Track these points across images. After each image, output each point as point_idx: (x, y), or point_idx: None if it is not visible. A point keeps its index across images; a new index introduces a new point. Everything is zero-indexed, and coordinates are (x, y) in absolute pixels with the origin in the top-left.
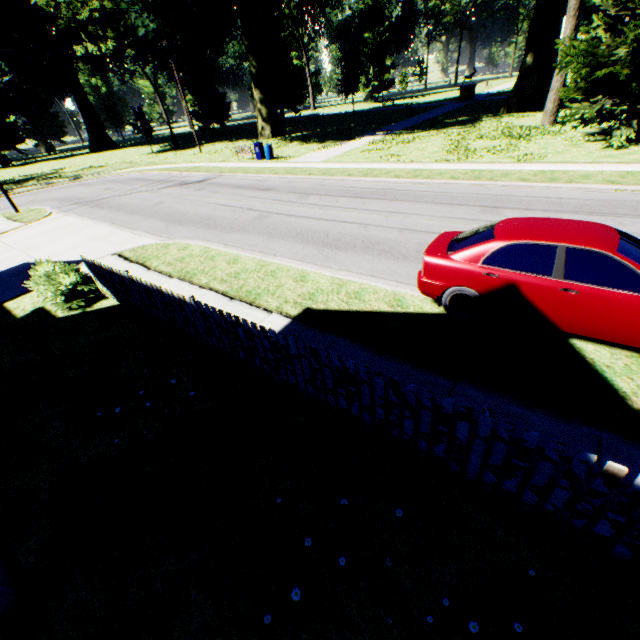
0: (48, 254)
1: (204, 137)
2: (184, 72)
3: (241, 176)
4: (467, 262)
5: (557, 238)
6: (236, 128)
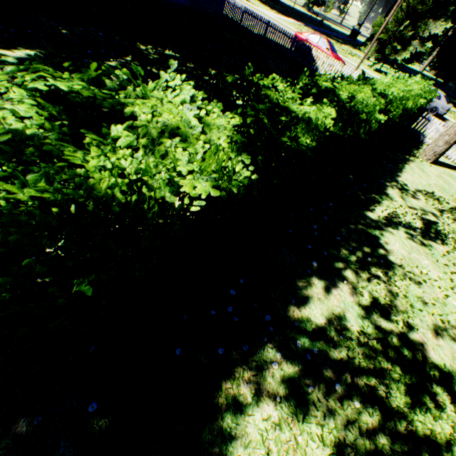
0: None
1: None
2: None
3: None
4: (303, 36)
5: (320, 36)
6: None
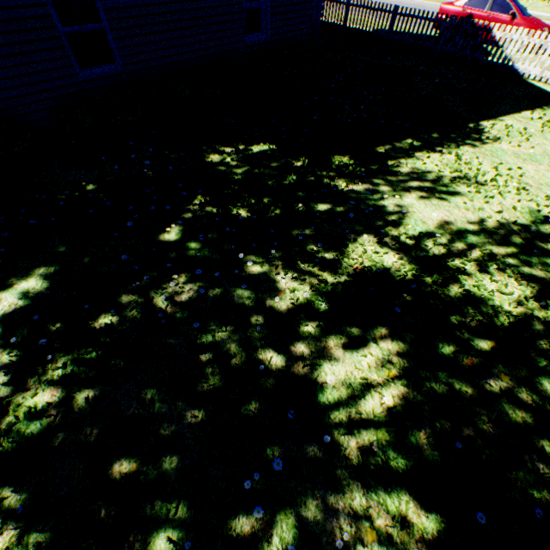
0: None
1: None
2: None
3: None
4: (457, 6)
5: None
6: None
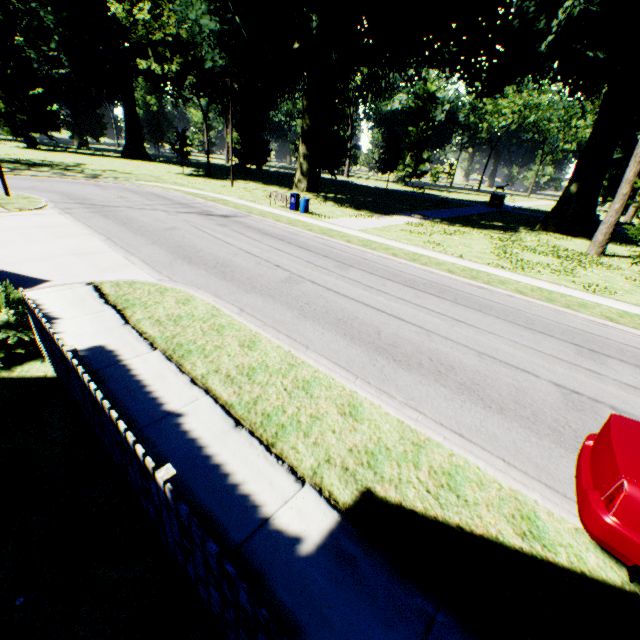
0: (6, 257)
1: (238, 173)
2: (237, 112)
3: (271, 222)
4: None
5: None
6: (271, 173)
